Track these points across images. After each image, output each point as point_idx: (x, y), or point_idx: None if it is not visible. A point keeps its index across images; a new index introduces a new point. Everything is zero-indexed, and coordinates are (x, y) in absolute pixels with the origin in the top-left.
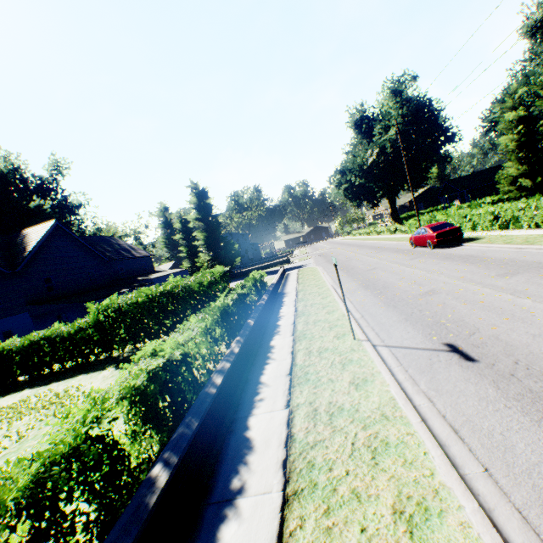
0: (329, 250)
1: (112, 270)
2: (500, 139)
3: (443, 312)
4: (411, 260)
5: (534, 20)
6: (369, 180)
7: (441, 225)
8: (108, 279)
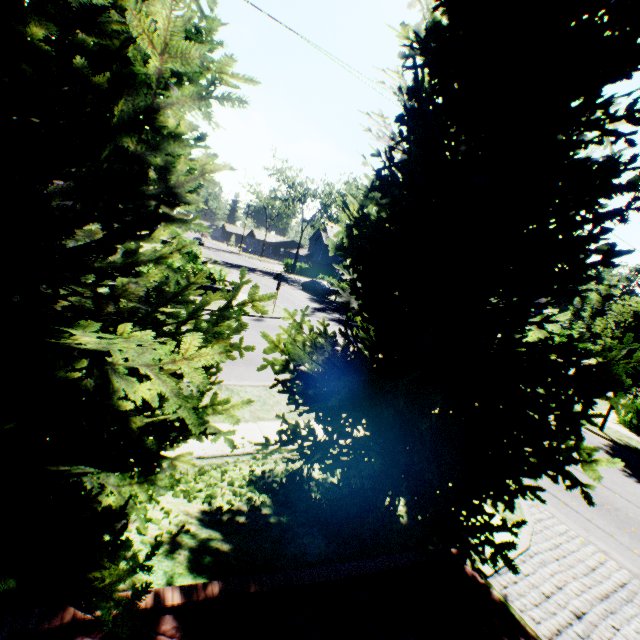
0: None
1: None
2: None
3: None
4: None
5: None
6: None
7: None
8: None
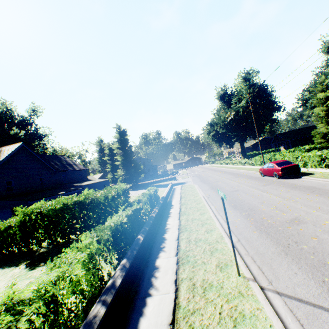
0: (201, 173)
1: (58, 177)
2: (314, 109)
3: (323, 249)
4: (264, 186)
5: (328, 44)
6: (228, 130)
7: (284, 162)
8: (54, 183)
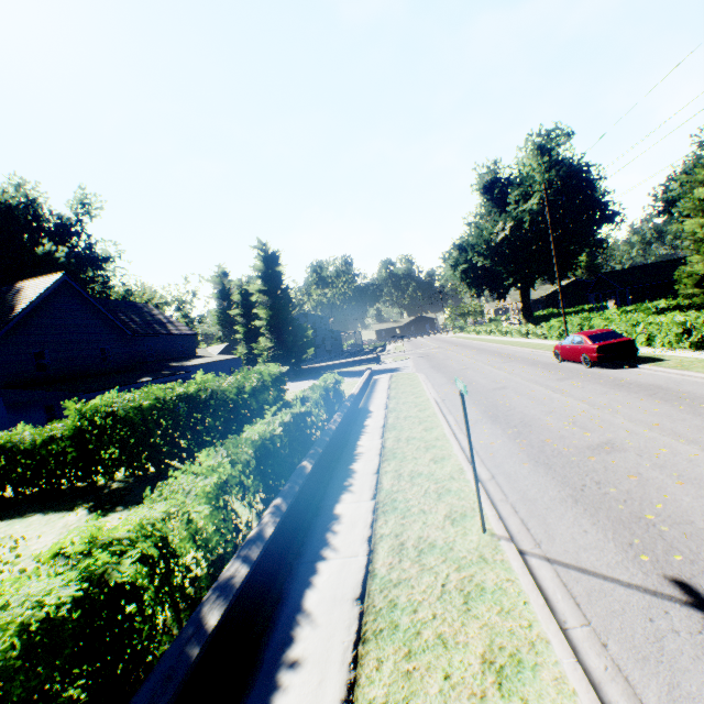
0: (435, 350)
1: (136, 348)
2: (685, 223)
3: (643, 495)
4: (559, 382)
5: None
6: (497, 262)
7: (605, 333)
8: (128, 361)
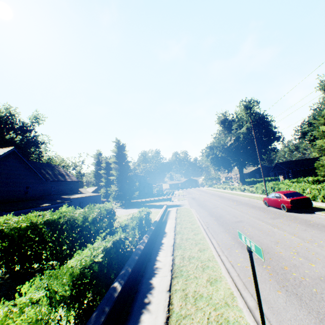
0: (198, 196)
1: (46, 187)
2: (317, 141)
3: None
4: (272, 220)
5: None
6: (228, 155)
7: (293, 193)
8: (40, 193)
